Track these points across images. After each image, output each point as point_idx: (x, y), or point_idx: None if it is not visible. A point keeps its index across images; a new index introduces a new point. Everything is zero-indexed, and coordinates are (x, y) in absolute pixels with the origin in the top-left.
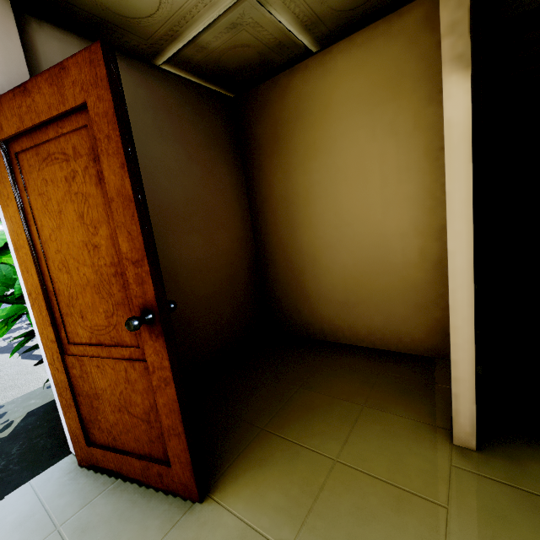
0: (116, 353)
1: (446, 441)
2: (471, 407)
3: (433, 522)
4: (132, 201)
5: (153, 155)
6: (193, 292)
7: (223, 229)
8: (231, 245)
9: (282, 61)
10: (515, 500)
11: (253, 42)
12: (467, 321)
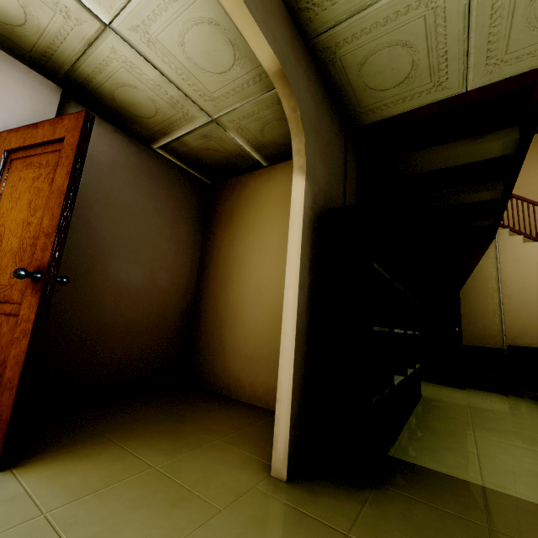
0: (1, 309)
1: (266, 472)
2: (286, 430)
3: (198, 516)
4: (64, 194)
5: (124, 199)
6: (115, 312)
7: (166, 271)
8: (170, 287)
9: (243, 166)
10: (286, 515)
11: (220, 149)
12: (291, 344)
